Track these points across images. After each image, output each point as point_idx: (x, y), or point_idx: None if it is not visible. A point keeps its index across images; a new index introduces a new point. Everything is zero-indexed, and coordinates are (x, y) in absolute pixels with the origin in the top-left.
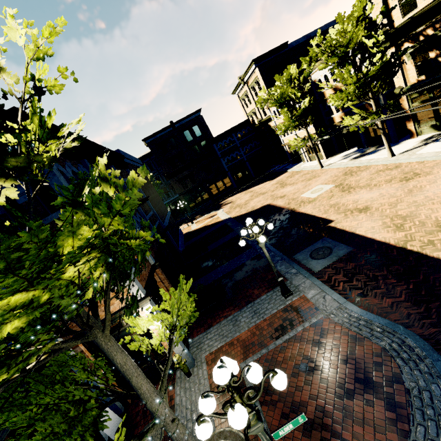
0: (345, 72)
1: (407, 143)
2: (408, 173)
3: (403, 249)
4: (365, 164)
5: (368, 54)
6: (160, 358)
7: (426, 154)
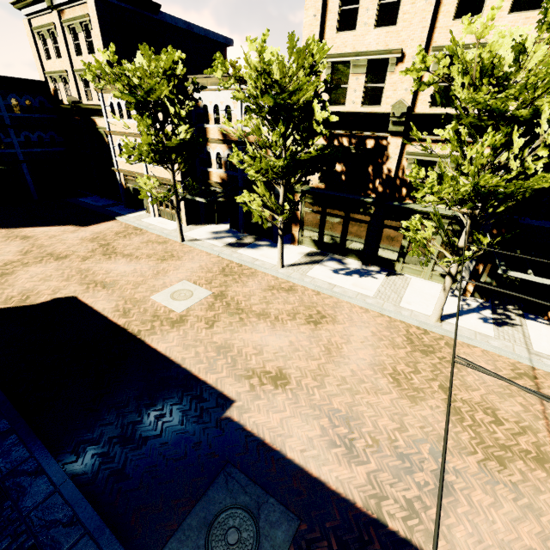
0: (276, 131)
1: (290, 251)
2: (312, 310)
3: (384, 530)
4: (249, 264)
5: (307, 128)
6: None
7: (319, 282)
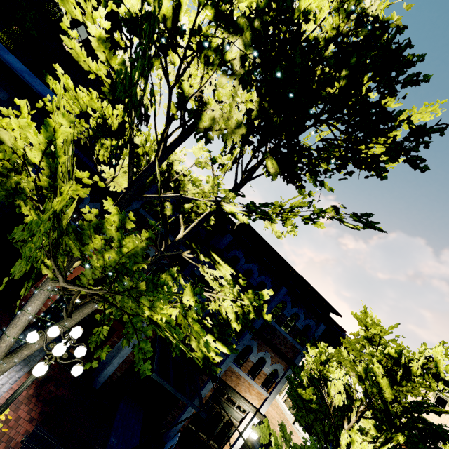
0: None
1: None
2: None
3: None
4: None
5: None
6: (212, 445)
7: None
